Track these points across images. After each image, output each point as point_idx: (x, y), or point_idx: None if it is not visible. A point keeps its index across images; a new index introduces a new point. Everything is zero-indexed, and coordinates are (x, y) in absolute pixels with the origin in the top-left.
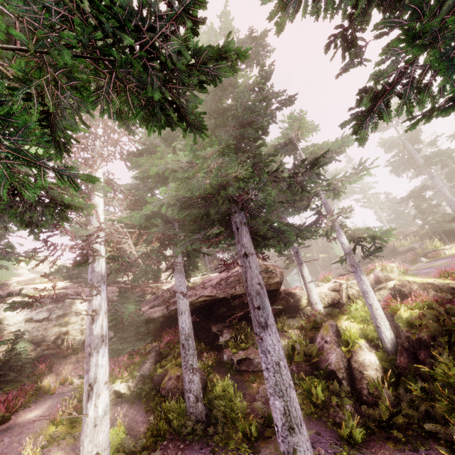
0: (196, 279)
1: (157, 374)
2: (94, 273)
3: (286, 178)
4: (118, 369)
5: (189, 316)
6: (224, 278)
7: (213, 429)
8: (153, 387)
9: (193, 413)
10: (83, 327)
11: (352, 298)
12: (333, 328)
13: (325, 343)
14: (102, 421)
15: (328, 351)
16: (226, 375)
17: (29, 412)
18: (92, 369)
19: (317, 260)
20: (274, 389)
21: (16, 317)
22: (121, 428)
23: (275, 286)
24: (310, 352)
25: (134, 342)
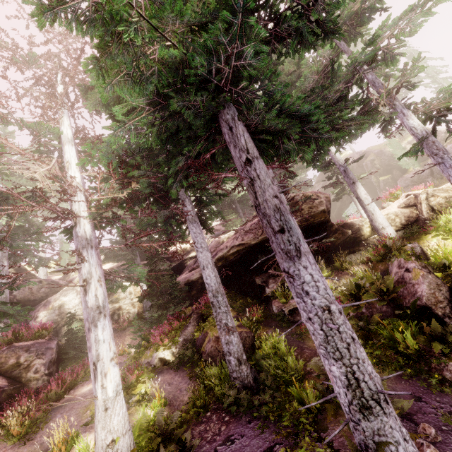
0: (230, 233)
1: (198, 337)
2: (77, 238)
3: (289, 15)
4: (160, 336)
5: (214, 270)
6: (255, 221)
7: (260, 399)
8: (197, 351)
9: (238, 378)
10: (133, 301)
11: (439, 208)
12: (416, 251)
13: (407, 271)
14: (114, 404)
15: (413, 281)
16: (278, 328)
17: (86, 386)
18: (92, 346)
19: (377, 185)
20: (325, 349)
21: (73, 301)
22: (156, 401)
23: (321, 217)
24: (384, 287)
25: (171, 307)
